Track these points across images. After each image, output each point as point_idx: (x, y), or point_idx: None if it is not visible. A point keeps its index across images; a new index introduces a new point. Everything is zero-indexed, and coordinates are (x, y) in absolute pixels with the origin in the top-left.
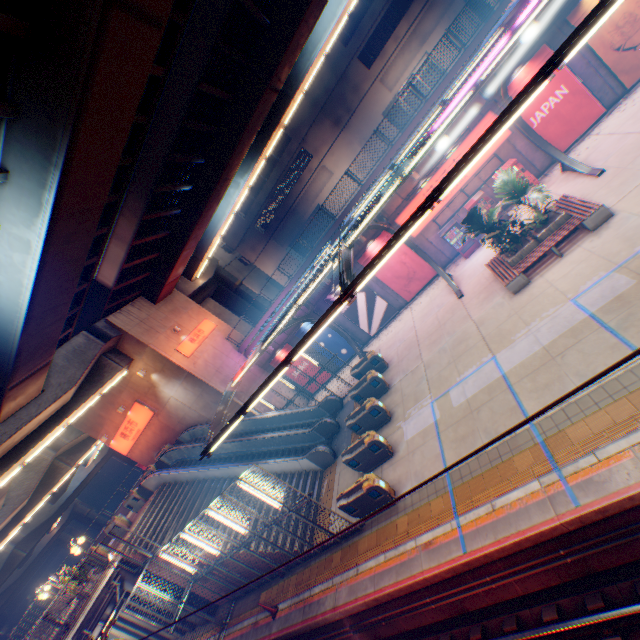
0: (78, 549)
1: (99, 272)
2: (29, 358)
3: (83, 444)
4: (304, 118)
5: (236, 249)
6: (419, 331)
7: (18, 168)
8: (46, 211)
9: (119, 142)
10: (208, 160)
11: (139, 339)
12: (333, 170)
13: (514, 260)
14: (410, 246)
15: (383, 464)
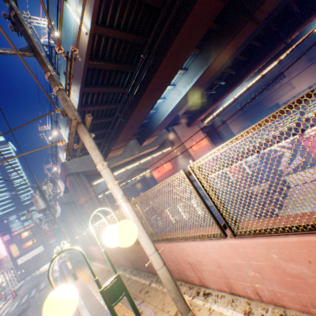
0: None
1: None
2: (157, 129)
3: (143, 169)
4: (289, 55)
5: (222, 116)
6: None
7: (191, 69)
8: (191, 84)
9: (221, 64)
10: (237, 73)
11: (180, 138)
12: (295, 86)
13: None
14: None
15: None
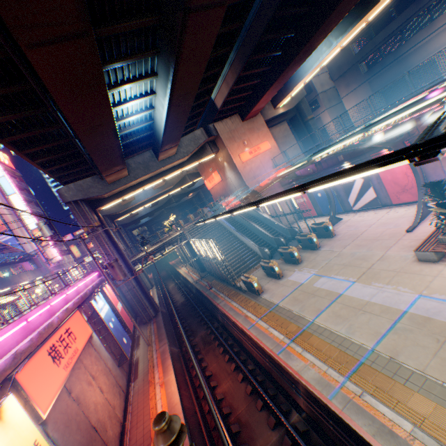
0: (173, 218)
1: (215, 98)
2: (167, 144)
3: (198, 174)
4: None
5: (334, 81)
6: (366, 231)
7: (160, 75)
8: (167, 97)
9: (202, 64)
10: (297, 34)
11: (223, 142)
12: None
13: (443, 239)
14: (411, 168)
15: (273, 279)
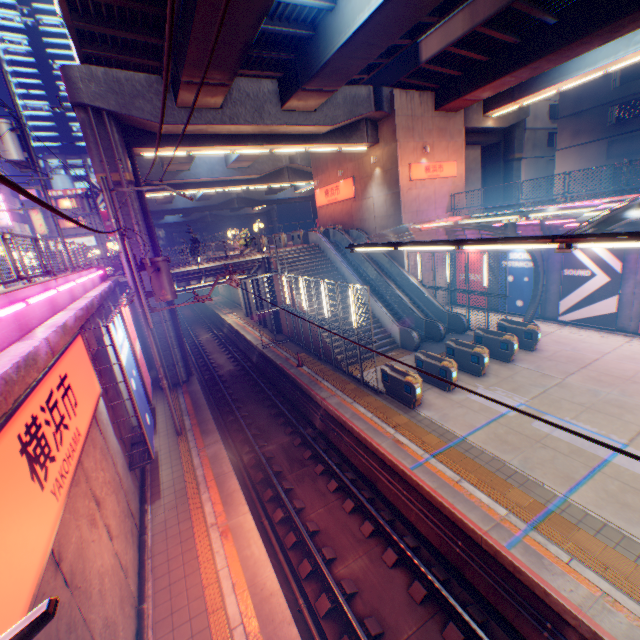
0: (257, 228)
1: (426, 38)
2: (326, 76)
3: (304, 175)
4: None
5: (559, 119)
6: (601, 361)
7: None
8: None
9: None
10: None
11: (395, 130)
12: None
13: None
14: None
15: (434, 387)
